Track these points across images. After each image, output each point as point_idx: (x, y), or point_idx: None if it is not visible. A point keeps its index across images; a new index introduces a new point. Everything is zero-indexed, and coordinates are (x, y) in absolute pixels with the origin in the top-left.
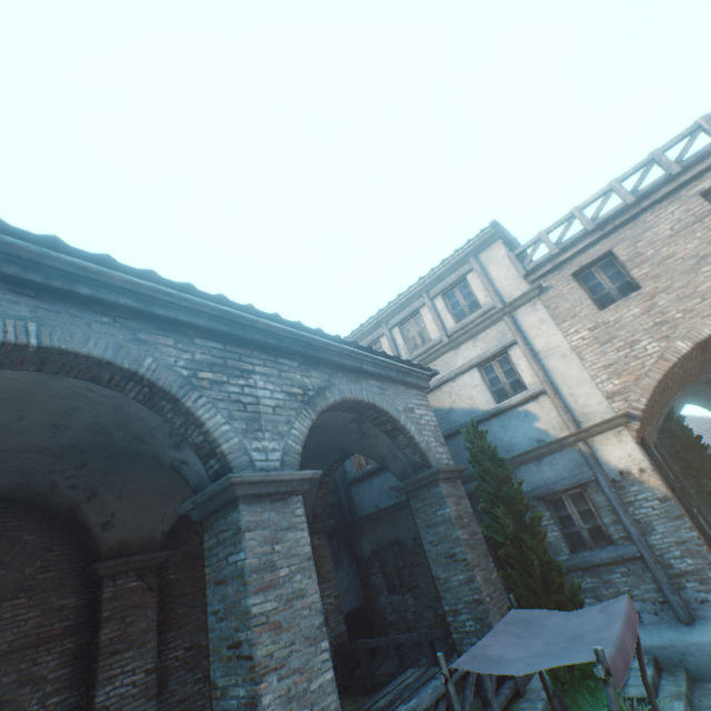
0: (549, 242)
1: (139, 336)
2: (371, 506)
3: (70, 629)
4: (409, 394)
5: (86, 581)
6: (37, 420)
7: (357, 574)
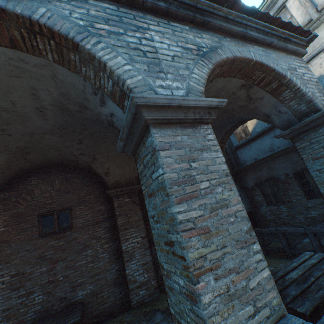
0: None
1: None
2: (251, 159)
3: (105, 218)
4: (289, 59)
5: (107, 199)
6: (23, 105)
7: (245, 196)
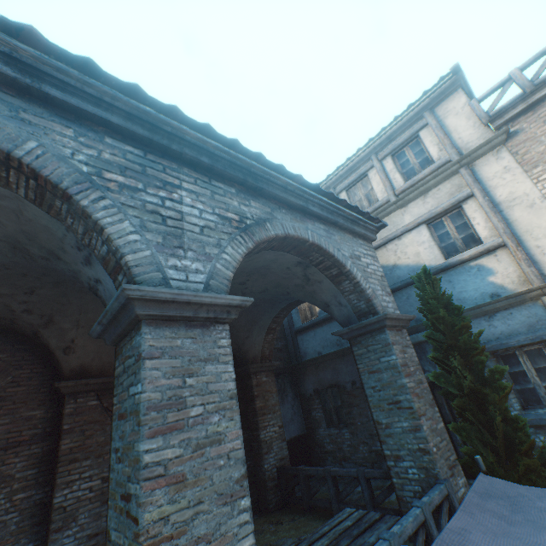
0: (523, 80)
1: (22, 115)
2: (314, 352)
3: (37, 436)
4: (356, 243)
5: (53, 397)
6: None
7: (300, 408)
